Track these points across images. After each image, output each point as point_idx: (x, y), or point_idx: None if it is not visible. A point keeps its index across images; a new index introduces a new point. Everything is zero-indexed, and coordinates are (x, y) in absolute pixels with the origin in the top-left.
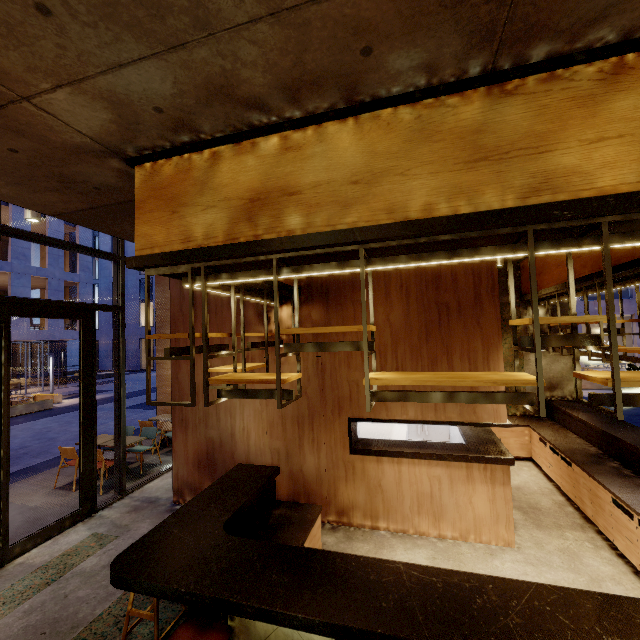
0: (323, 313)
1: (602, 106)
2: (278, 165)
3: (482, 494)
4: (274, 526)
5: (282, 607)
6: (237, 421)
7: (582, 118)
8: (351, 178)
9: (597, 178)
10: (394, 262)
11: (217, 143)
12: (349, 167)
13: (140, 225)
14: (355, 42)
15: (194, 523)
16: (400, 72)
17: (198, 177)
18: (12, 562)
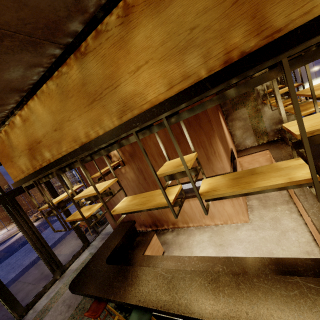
0: (130, 146)
1: (129, 44)
2: (26, 130)
3: (228, 205)
4: (135, 247)
5: (113, 297)
6: (120, 200)
7: (124, 57)
8: (53, 128)
9: (146, 95)
10: (100, 154)
11: (1, 127)
12: (49, 123)
13: (7, 169)
14: None
15: (97, 260)
16: (23, 75)
17: (8, 144)
18: (67, 269)
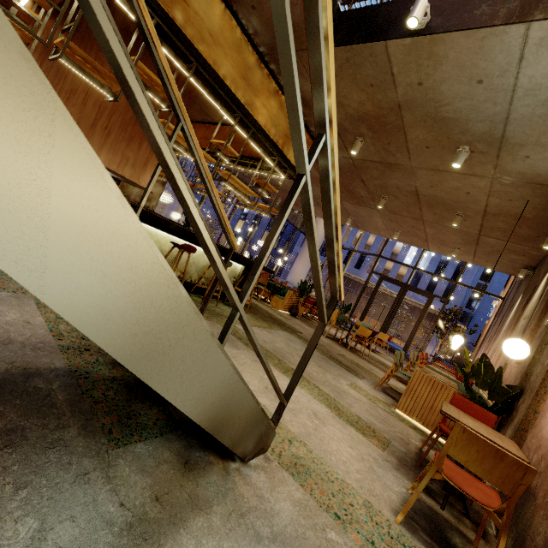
0: None
1: (270, 98)
2: None
3: None
4: None
5: None
6: None
7: (266, 96)
8: (210, 31)
9: (259, 116)
10: (197, 81)
11: None
12: (212, 25)
13: None
14: (255, 3)
15: None
16: (251, 22)
17: None
18: None
